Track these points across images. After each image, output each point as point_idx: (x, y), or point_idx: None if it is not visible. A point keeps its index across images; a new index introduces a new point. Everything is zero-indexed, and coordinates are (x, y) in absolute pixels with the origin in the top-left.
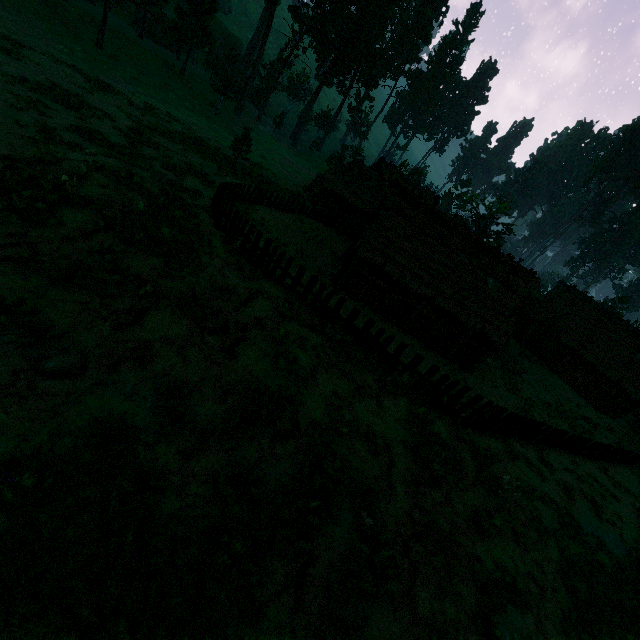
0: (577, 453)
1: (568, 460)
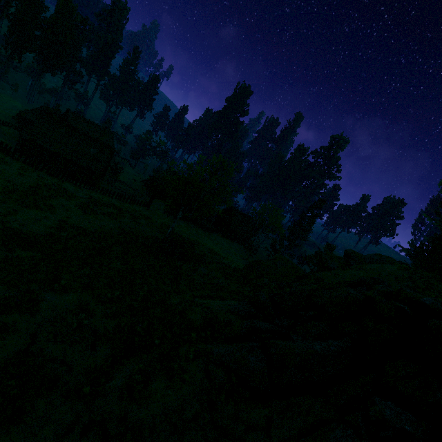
0: (111, 197)
1: (99, 194)
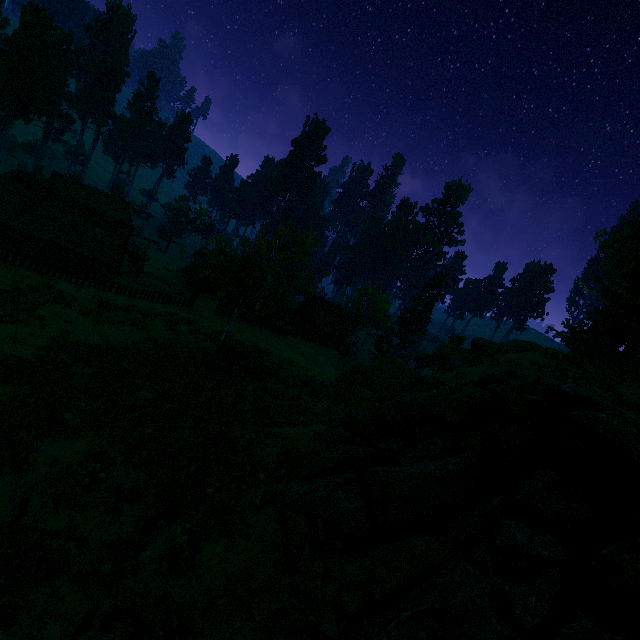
0: (133, 297)
1: (113, 294)
